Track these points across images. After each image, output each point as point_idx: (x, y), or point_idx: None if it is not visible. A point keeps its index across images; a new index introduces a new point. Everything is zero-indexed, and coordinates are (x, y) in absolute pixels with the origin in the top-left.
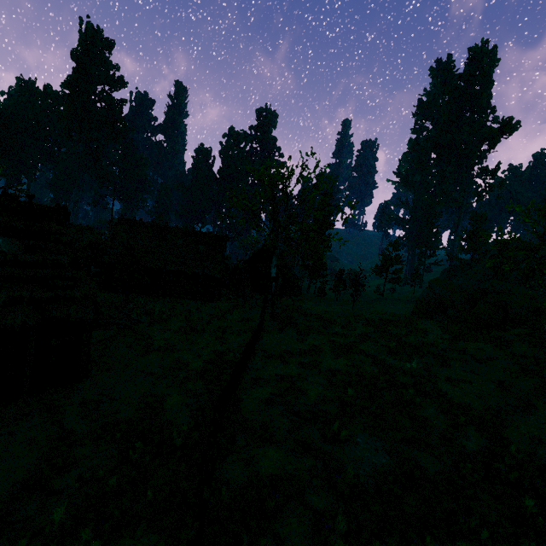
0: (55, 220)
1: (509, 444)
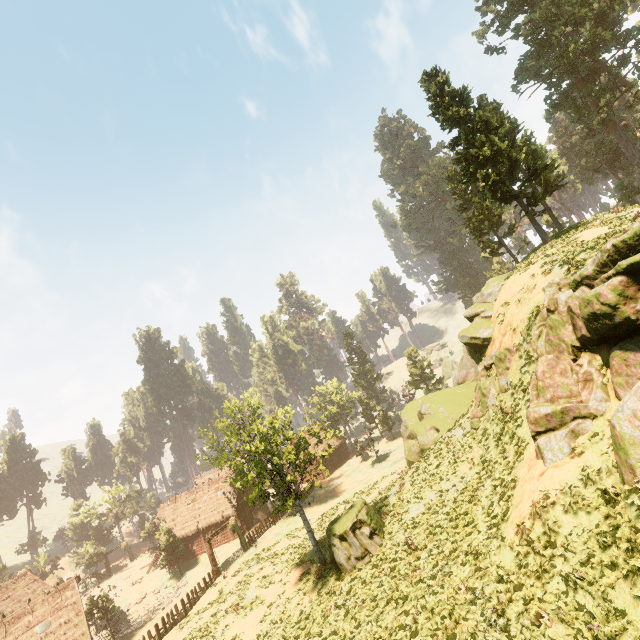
0: (70, 588)
1: None
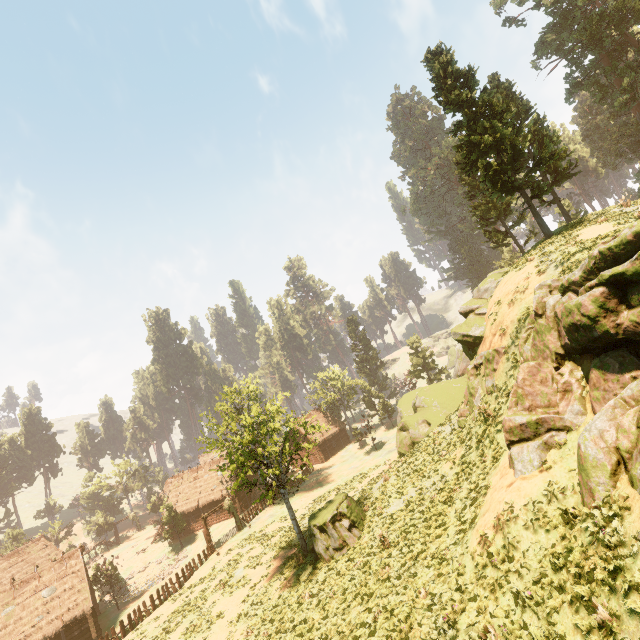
0: (75, 557)
1: None
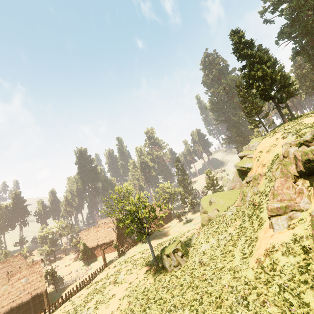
0: (38, 264)
1: (95, 311)
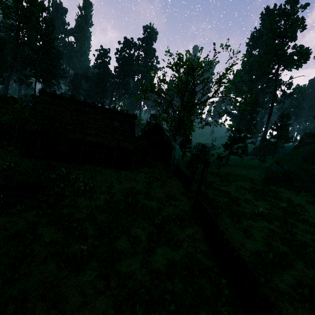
0: None
1: None
